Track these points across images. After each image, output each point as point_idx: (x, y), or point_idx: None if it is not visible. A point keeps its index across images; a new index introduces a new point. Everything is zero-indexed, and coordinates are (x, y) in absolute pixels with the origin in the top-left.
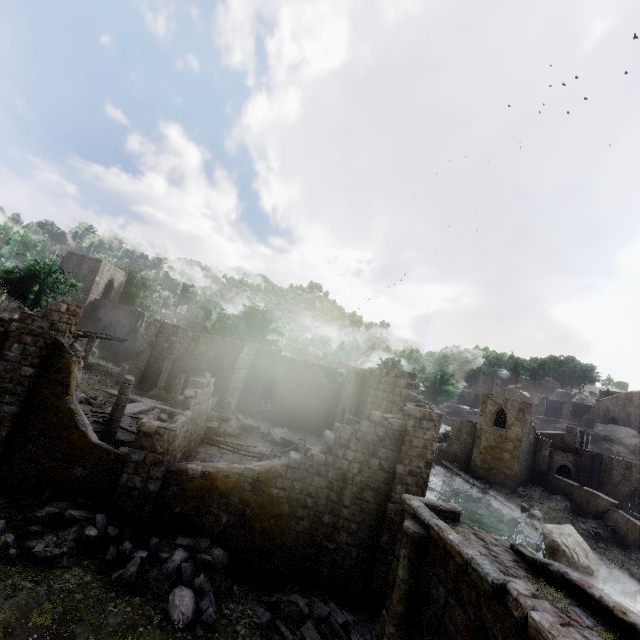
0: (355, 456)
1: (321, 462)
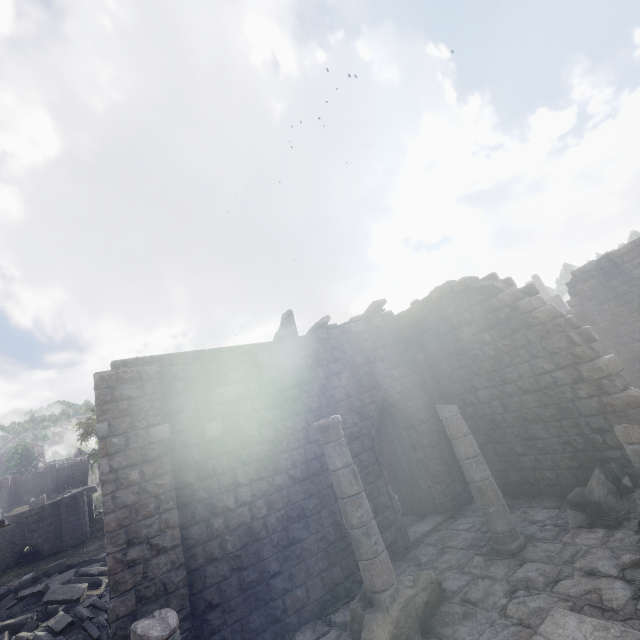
0: None
1: None
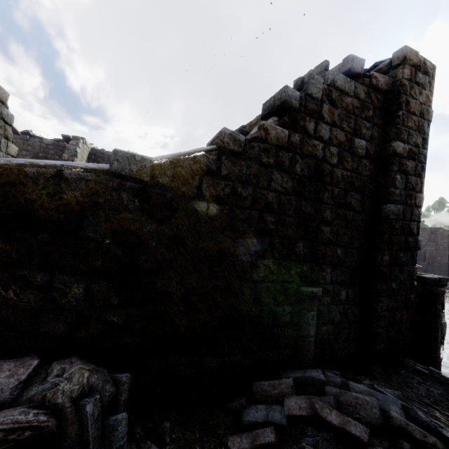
0: (332, 133)
1: (282, 142)
